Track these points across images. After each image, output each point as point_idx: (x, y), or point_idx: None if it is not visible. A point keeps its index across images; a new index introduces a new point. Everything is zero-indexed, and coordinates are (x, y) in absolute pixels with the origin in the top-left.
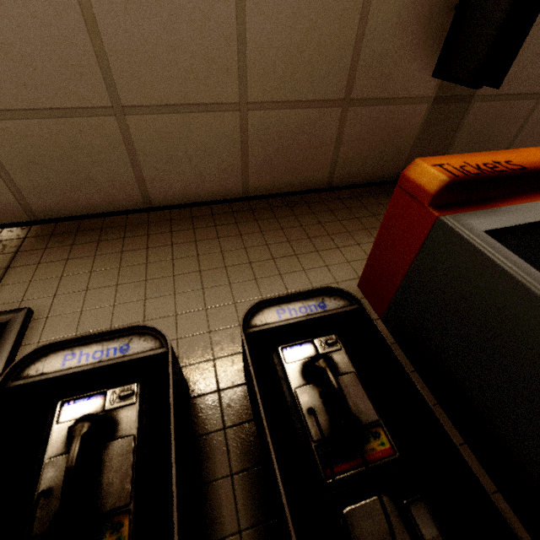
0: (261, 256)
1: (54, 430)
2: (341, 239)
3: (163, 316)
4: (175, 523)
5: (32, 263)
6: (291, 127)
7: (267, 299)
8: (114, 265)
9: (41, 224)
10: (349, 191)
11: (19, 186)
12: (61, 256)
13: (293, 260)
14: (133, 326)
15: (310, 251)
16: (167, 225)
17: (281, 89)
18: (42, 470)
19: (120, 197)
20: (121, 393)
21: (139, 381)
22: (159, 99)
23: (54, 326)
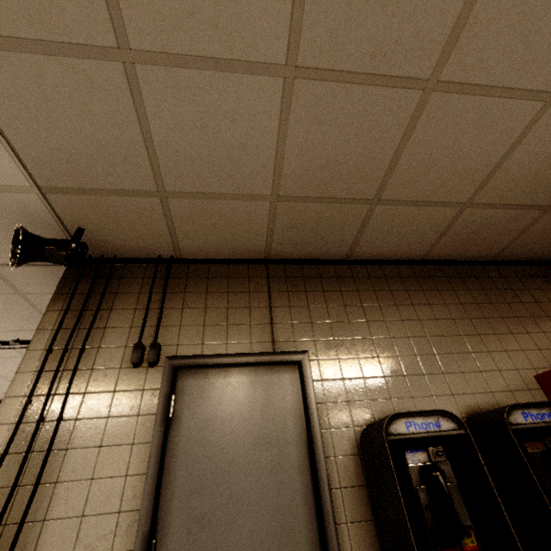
0: (452, 330)
1: (409, 468)
2: (512, 324)
3: (396, 375)
4: (519, 546)
5: (285, 305)
6: (492, 220)
7: (516, 404)
8: (344, 318)
9: (273, 265)
10: (510, 268)
11: (273, 239)
12: (302, 302)
13: (477, 339)
14: (439, 410)
15: (489, 332)
16: (368, 283)
17: (504, 196)
18: (415, 492)
19: (333, 251)
20: (438, 453)
21: (440, 444)
22: (408, 197)
23: (325, 369)
